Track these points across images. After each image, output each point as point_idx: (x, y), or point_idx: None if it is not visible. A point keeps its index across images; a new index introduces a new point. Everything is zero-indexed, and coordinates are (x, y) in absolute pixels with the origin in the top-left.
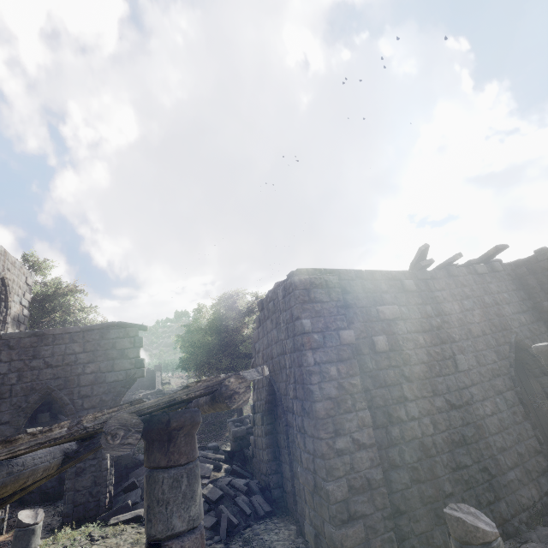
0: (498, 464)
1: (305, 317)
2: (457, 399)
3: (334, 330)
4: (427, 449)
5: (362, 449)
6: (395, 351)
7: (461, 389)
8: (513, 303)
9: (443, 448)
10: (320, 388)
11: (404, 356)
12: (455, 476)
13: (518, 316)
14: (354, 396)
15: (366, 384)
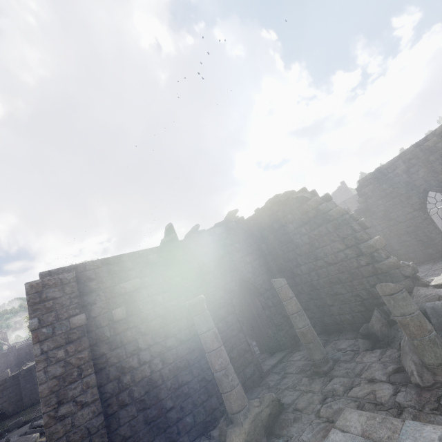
0: None
1: (34, 316)
2: (187, 335)
3: (65, 319)
4: (155, 382)
5: (85, 407)
6: (134, 315)
7: (191, 326)
8: (242, 250)
9: (169, 376)
10: (46, 372)
11: (142, 316)
12: (177, 393)
13: (245, 258)
14: (81, 367)
15: (102, 350)
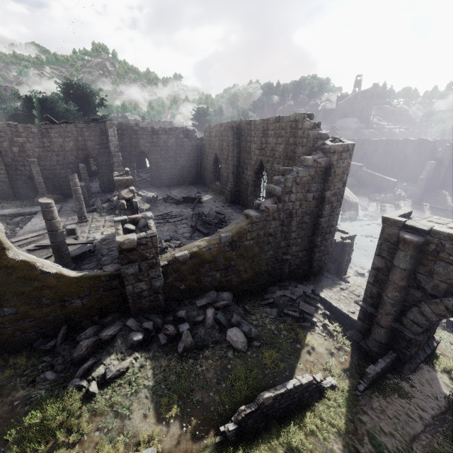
0: (60, 184)
1: None
2: (49, 168)
3: None
4: (31, 178)
5: (1, 174)
6: (23, 152)
7: (52, 166)
8: (95, 141)
9: None
10: None
11: (27, 154)
12: None
13: (95, 146)
14: None
15: (8, 160)
